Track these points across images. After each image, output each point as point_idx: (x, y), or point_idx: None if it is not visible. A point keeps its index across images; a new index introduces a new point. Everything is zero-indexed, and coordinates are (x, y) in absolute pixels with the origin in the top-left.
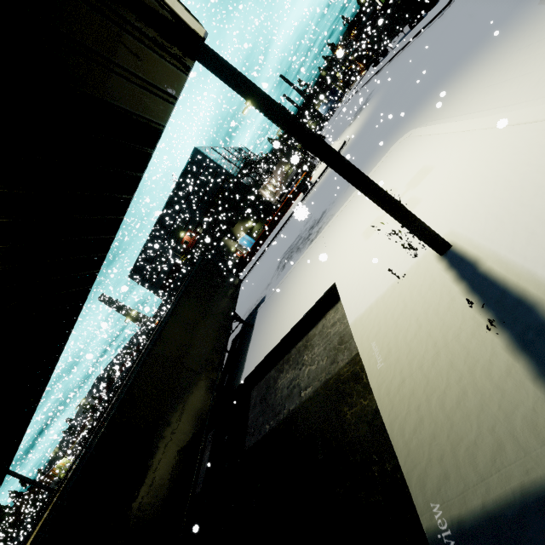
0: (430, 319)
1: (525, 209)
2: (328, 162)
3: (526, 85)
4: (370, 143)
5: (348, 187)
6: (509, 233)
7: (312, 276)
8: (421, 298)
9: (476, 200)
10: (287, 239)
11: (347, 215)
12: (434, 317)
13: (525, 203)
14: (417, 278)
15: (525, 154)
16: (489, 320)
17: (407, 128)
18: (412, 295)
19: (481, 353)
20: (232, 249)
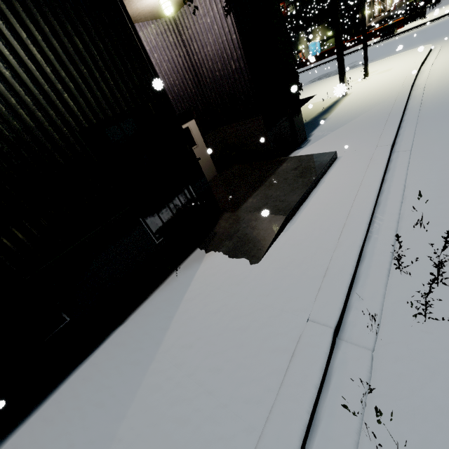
0: (318, 107)
1: (363, 93)
2: (335, 37)
3: (448, 59)
4: (438, 32)
5: (386, 56)
6: (353, 96)
7: (315, 89)
8: (323, 103)
9: (367, 87)
10: (333, 67)
11: (358, 71)
12: (319, 107)
13: (365, 92)
14: (330, 99)
15: (390, 81)
16: (323, 107)
17: (444, 40)
18: (324, 102)
19: (315, 113)
20: (300, 46)
